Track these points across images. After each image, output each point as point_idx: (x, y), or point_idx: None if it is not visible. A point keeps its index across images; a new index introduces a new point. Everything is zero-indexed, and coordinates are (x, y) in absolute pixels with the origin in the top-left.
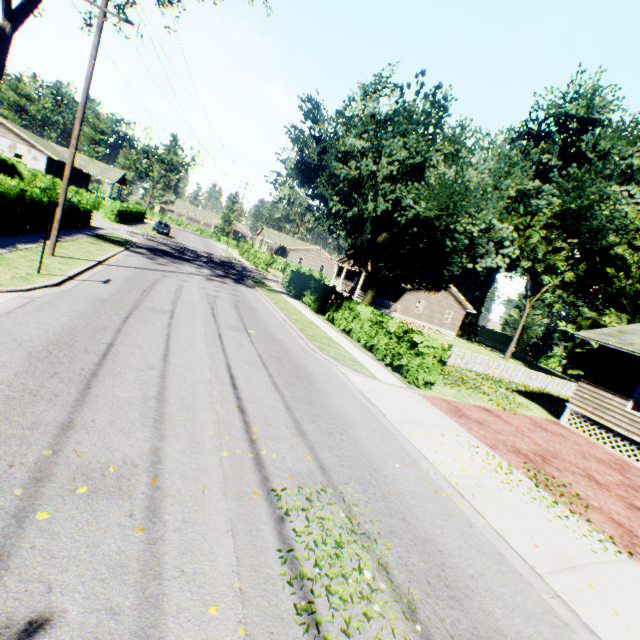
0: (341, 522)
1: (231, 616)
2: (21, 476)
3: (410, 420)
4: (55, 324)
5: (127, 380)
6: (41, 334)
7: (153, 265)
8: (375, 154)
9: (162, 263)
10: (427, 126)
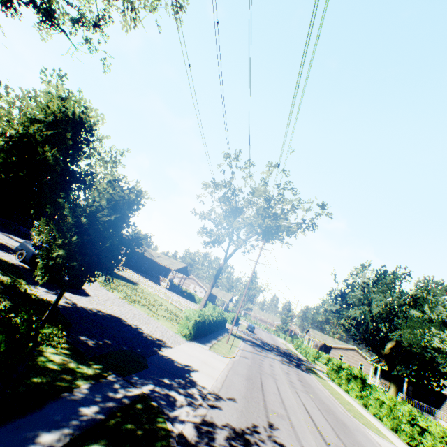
0: None
1: None
2: (262, 405)
3: None
4: (244, 371)
5: (271, 394)
6: (243, 373)
7: (256, 351)
8: (368, 301)
9: (258, 350)
10: (394, 287)
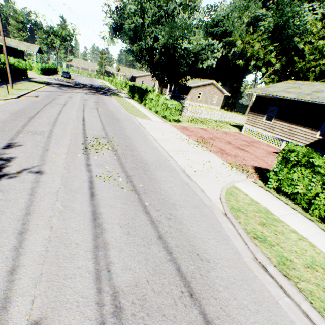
0: (105, 142)
1: (66, 148)
2: (15, 131)
3: (155, 129)
4: (18, 108)
5: (44, 119)
6: (14, 110)
7: (59, 90)
8: (141, 13)
9: (64, 89)
10: None
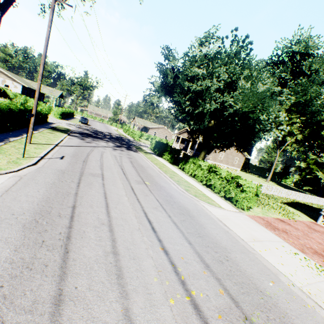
0: None
1: None
2: None
3: (254, 238)
4: (37, 195)
5: (90, 238)
6: (29, 206)
7: (84, 143)
8: (209, 76)
9: (88, 141)
10: (239, 59)
